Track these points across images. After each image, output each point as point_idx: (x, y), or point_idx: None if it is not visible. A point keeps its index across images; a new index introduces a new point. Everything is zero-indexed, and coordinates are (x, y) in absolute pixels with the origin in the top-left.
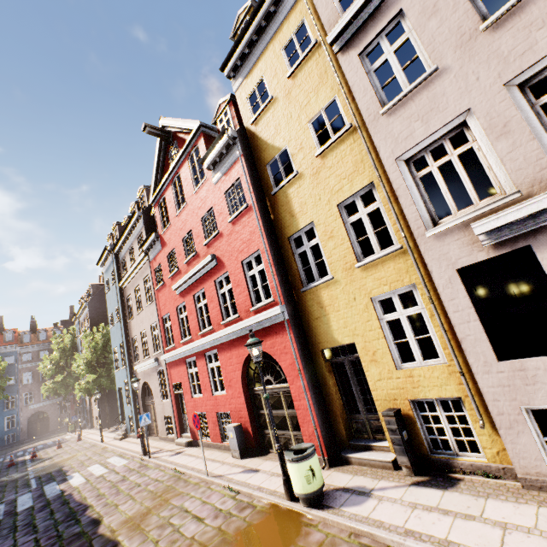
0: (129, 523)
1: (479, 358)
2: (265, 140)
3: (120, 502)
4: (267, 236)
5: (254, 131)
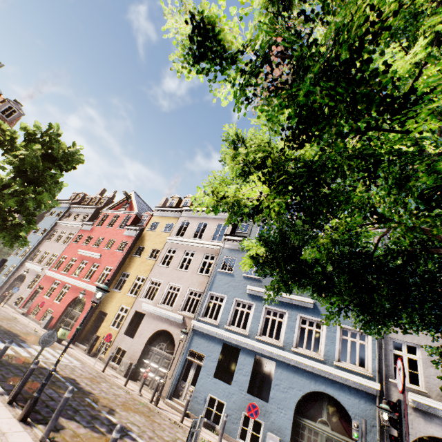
0: None
1: (122, 331)
2: (145, 239)
3: None
4: (118, 266)
5: (146, 232)
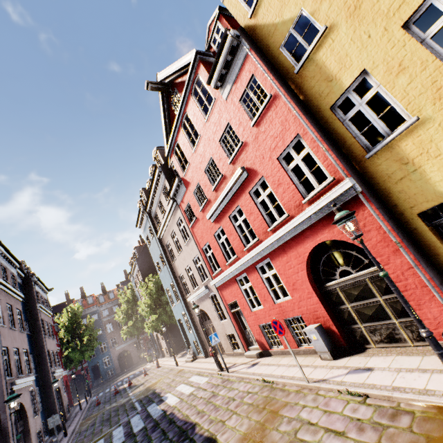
0: (248, 441)
1: None
2: (271, 23)
3: (224, 417)
4: (304, 115)
5: (254, 23)
